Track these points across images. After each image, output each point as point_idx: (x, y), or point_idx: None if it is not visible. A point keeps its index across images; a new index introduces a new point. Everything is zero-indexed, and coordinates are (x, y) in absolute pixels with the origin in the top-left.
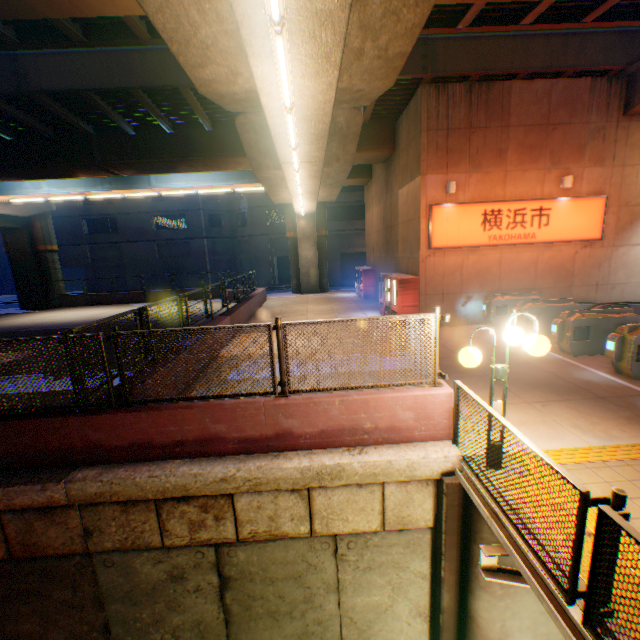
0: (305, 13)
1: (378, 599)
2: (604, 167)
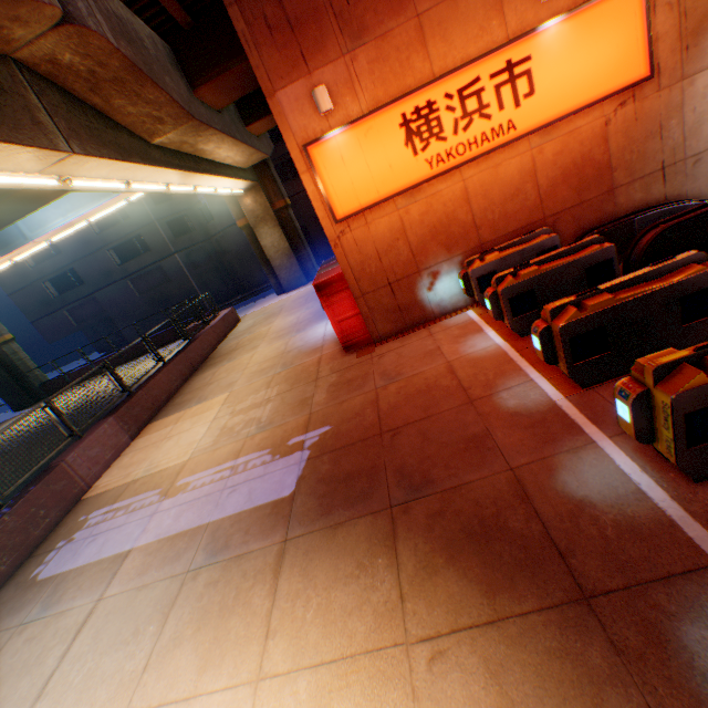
0: None
1: None
2: None
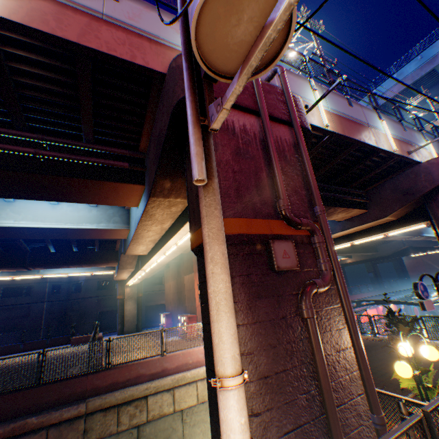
0: (172, 253)
1: None
2: None
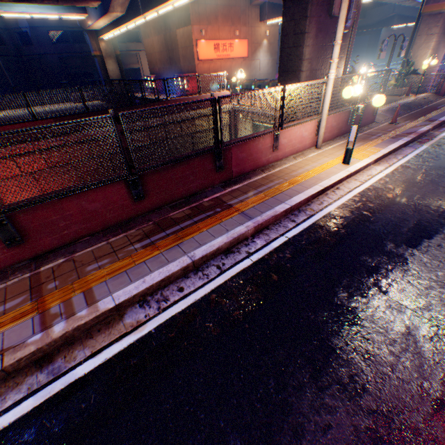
0: None
1: None
2: (247, 28)
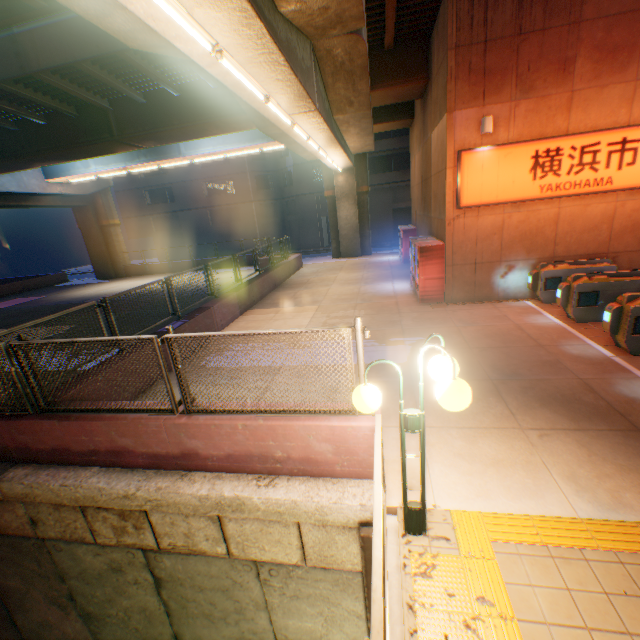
0: None
1: (312, 625)
2: None
